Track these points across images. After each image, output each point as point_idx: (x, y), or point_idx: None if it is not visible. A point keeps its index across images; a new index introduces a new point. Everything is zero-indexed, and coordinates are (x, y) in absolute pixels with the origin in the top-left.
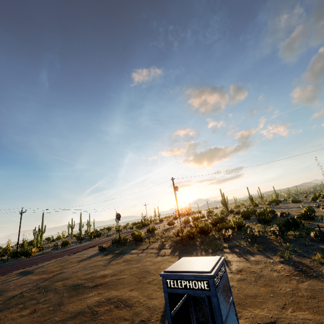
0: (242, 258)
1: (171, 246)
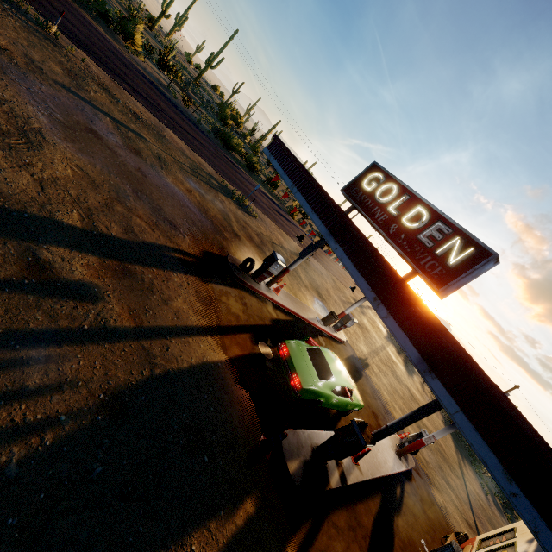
0: (496, 508)
1: (441, 414)
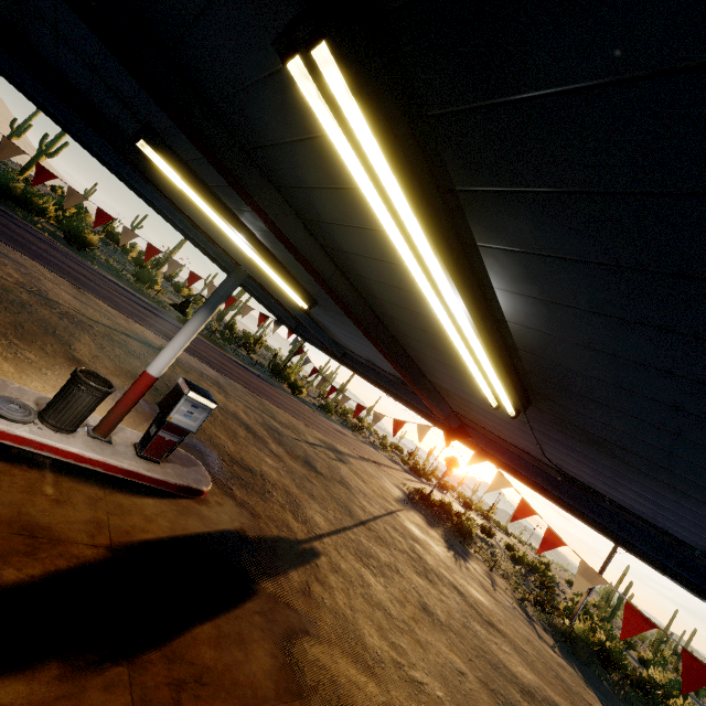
0: None
1: (544, 627)
